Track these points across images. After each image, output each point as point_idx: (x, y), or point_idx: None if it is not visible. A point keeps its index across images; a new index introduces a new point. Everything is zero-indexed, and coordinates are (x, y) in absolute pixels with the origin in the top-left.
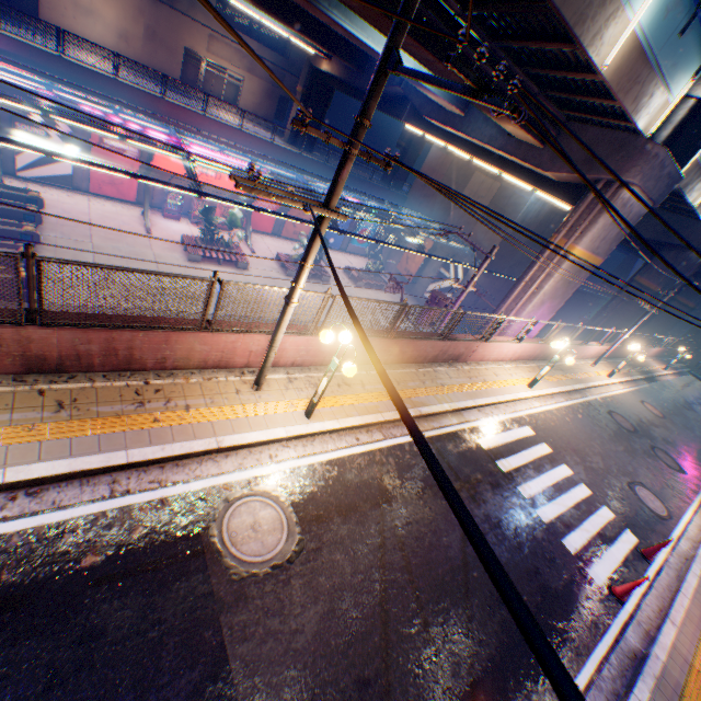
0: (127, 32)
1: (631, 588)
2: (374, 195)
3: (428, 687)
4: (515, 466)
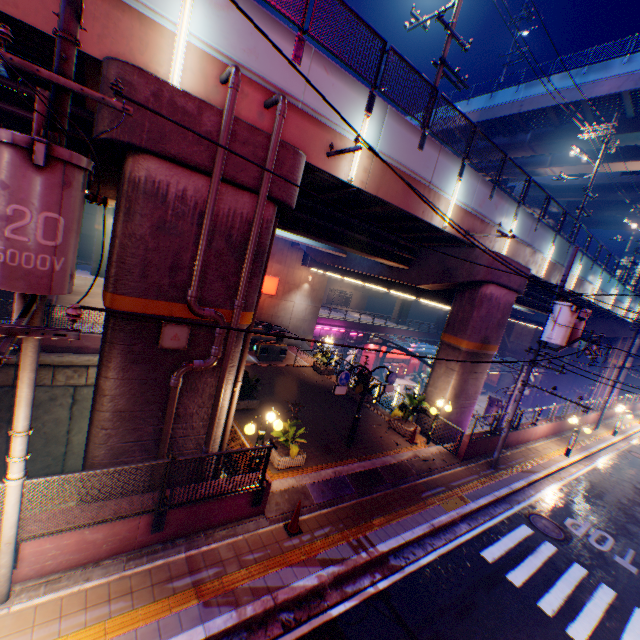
0: None
1: None
2: None
3: None
4: None
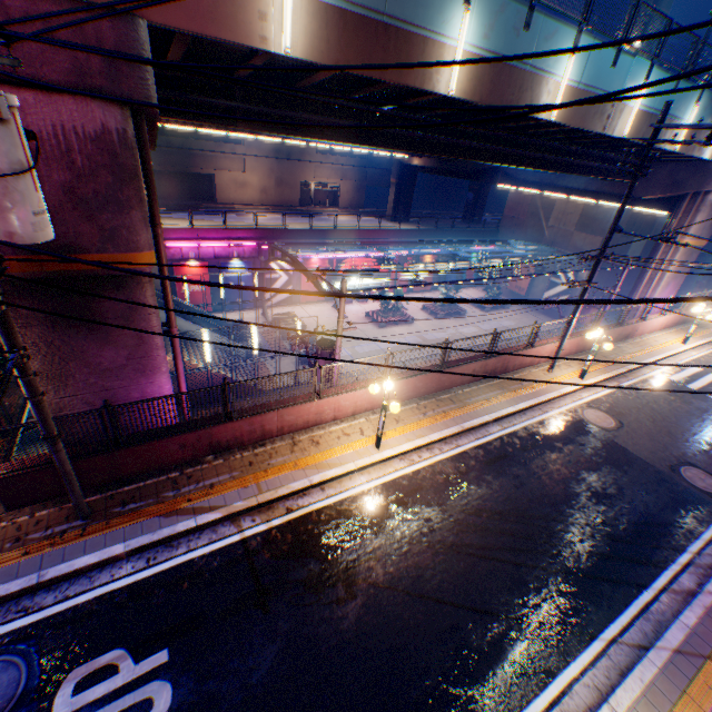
0: (265, 187)
1: None
2: (473, 238)
3: (707, 457)
4: (698, 386)
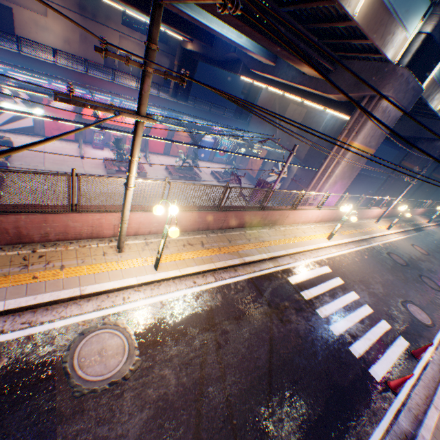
0: (69, 38)
1: (401, 382)
2: (227, 124)
3: None
4: (315, 294)
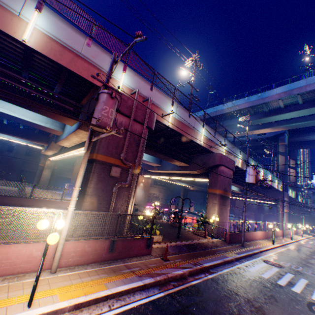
0: None
1: None
2: None
3: None
4: None
